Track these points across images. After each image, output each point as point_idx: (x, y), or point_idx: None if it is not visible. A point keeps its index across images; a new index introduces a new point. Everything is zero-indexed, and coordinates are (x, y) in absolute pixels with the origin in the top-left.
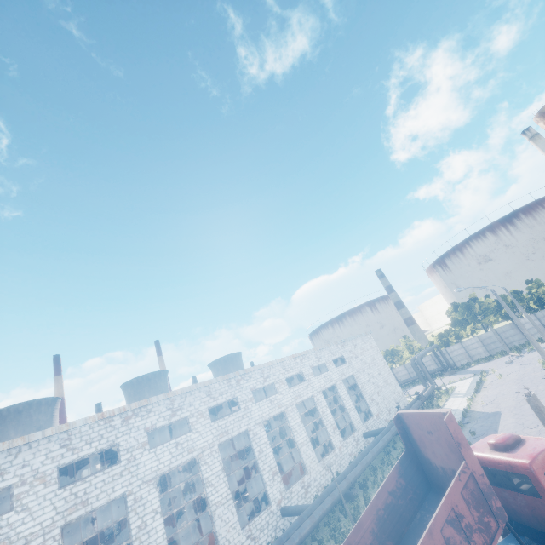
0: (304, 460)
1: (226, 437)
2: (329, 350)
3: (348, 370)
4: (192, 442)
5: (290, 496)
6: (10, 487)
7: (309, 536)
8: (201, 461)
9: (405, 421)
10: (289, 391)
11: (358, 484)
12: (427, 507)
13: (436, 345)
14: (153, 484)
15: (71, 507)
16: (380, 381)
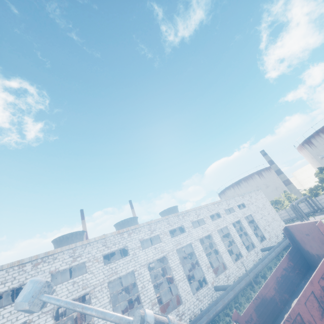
0: (225, 261)
1: (180, 246)
2: (235, 199)
3: (247, 211)
4: (162, 247)
5: (219, 281)
6: (84, 262)
7: (232, 301)
8: (168, 257)
9: (291, 230)
10: (212, 223)
11: (260, 275)
12: (308, 278)
13: (308, 195)
14: (146, 267)
15: (110, 274)
16: (269, 218)
